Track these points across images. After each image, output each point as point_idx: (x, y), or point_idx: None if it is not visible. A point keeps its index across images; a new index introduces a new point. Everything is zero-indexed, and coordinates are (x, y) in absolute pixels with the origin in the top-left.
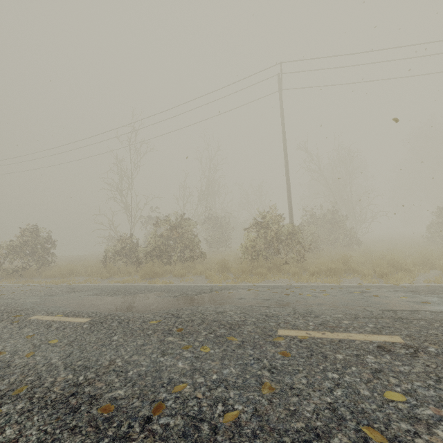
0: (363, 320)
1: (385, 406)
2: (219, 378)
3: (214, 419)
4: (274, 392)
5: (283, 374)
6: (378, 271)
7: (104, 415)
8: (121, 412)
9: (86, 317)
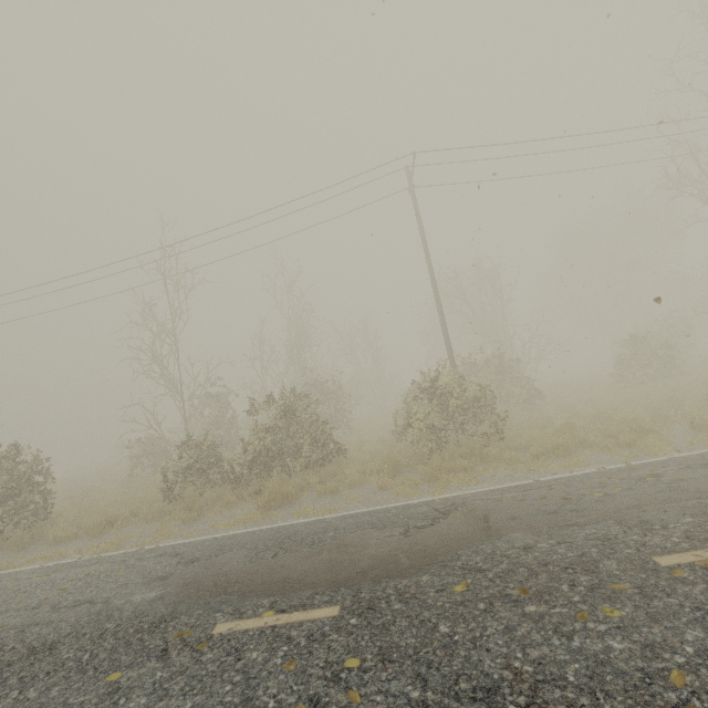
0: None
1: None
2: (697, 649)
3: None
4: None
5: None
6: (623, 439)
7: None
8: None
9: (323, 605)
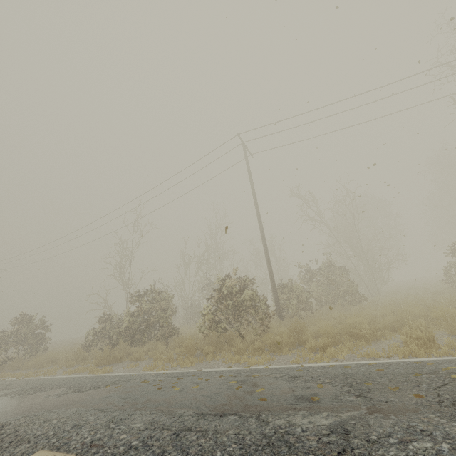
0: (146, 432)
1: None
2: None
3: None
4: None
5: None
6: (318, 343)
7: None
8: None
9: None
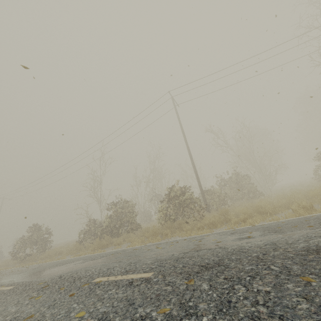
0: (157, 263)
1: None
2: (18, 315)
3: None
4: (30, 320)
5: (51, 308)
6: (240, 218)
7: None
8: None
9: (14, 285)
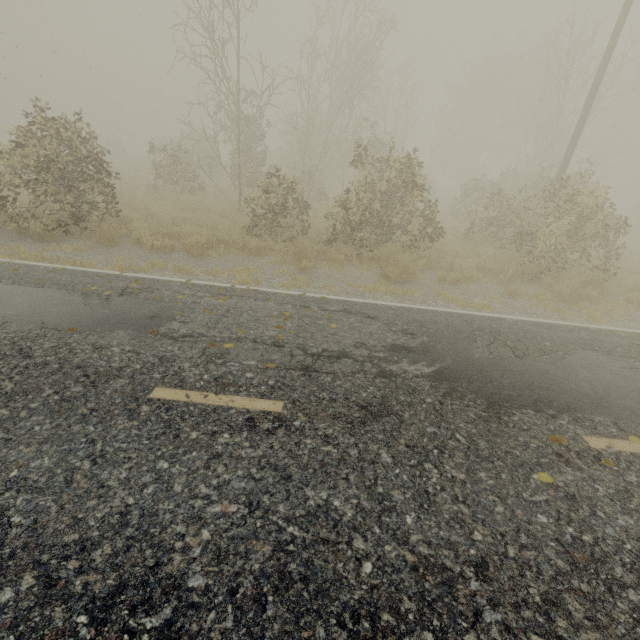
0: None
1: None
2: None
3: None
4: None
5: None
6: None
7: None
8: None
9: None
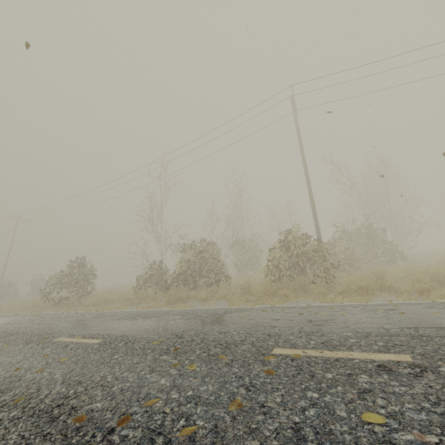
0: (374, 338)
1: (359, 429)
2: (193, 394)
3: (172, 433)
4: (242, 410)
5: (259, 392)
6: (417, 287)
7: (76, 425)
8: (91, 423)
9: (99, 338)
